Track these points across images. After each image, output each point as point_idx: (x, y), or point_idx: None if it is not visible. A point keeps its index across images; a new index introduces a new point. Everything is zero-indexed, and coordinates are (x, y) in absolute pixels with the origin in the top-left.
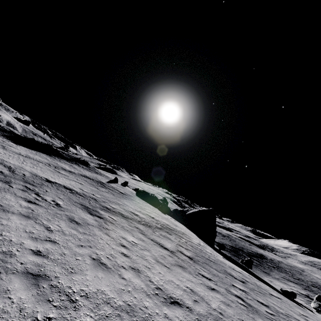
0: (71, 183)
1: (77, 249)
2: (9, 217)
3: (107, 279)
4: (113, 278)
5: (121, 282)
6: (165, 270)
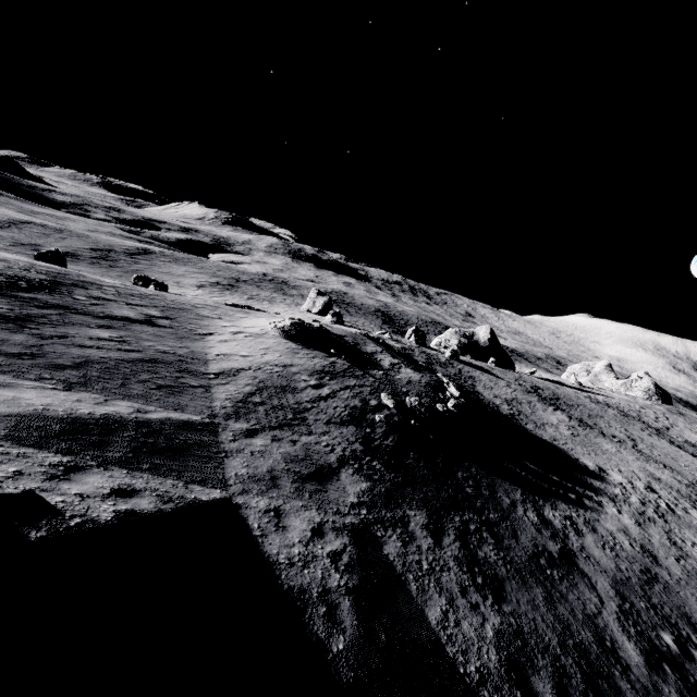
0: (651, 439)
1: None
2: None
3: None
4: None
5: None
6: None
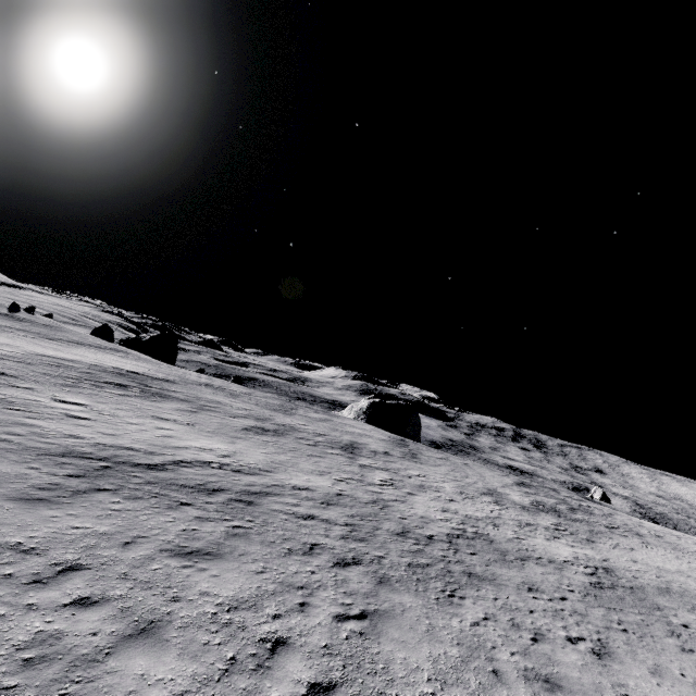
0: None
1: (73, 350)
2: (35, 342)
3: (93, 356)
4: (95, 356)
5: (99, 357)
6: (117, 358)
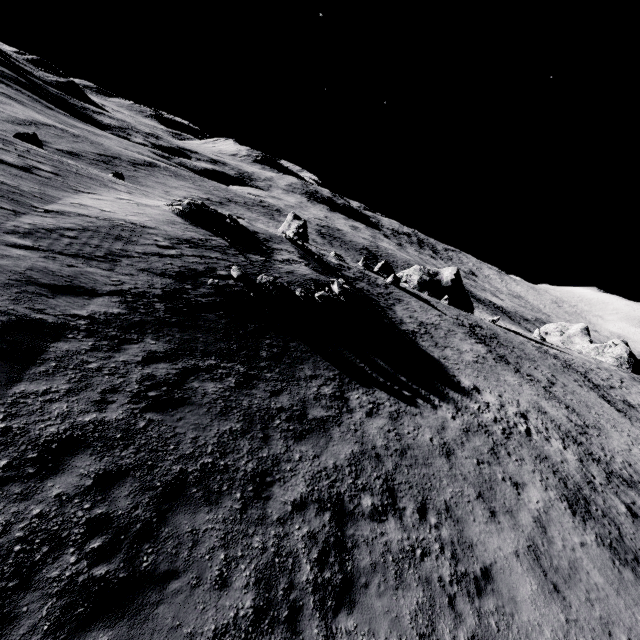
0: (578, 388)
1: None
2: None
3: None
4: None
5: None
6: None
